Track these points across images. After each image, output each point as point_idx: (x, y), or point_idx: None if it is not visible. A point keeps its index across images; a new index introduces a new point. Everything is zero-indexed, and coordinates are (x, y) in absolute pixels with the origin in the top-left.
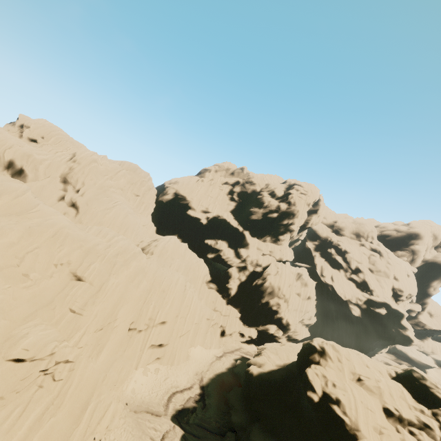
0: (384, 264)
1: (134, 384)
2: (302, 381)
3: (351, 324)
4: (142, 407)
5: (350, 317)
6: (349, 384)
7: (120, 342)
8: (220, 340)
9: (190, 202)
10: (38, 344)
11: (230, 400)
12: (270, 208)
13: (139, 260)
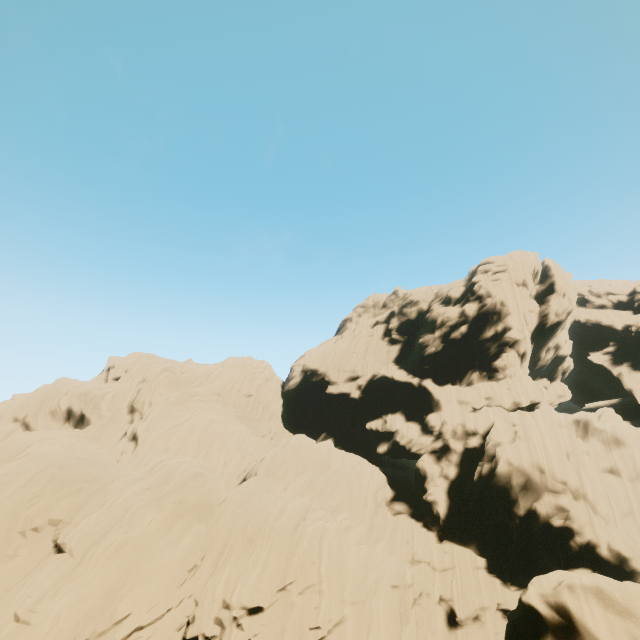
0: None
1: None
2: None
3: None
4: None
5: None
6: None
7: None
8: (452, 639)
9: (325, 373)
10: None
11: None
12: (449, 323)
13: (194, 490)
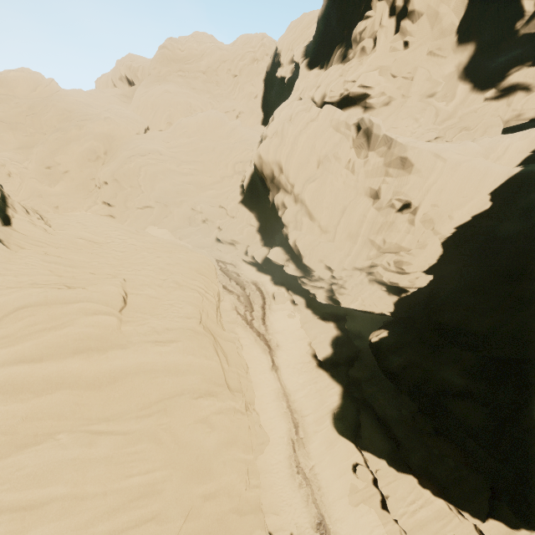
0: None
1: None
2: None
3: None
4: None
5: None
6: None
7: (77, 187)
8: (214, 245)
9: (280, 53)
10: None
11: None
12: None
13: (102, 126)
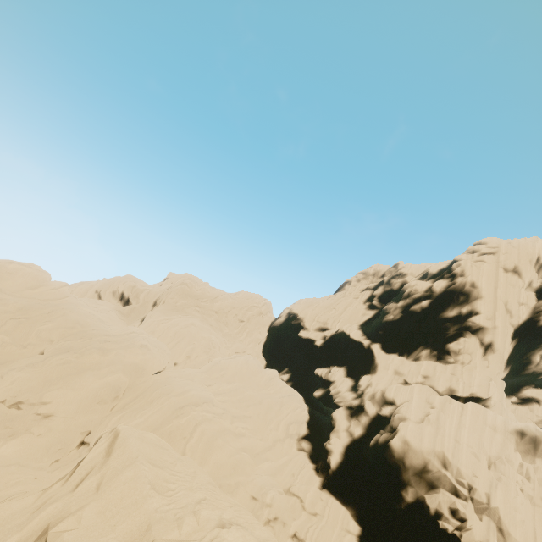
0: None
1: None
2: None
3: None
4: None
5: None
6: None
7: (49, 447)
8: None
9: (302, 319)
10: None
11: None
12: (414, 295)
13: (135, 354)
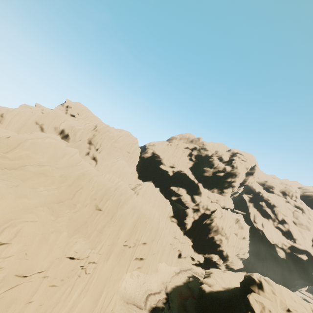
0: (306, 219)
1: (125, 283)
2: (245, 303)
3: (276, 263)
4: (131, 300)
5: (276, 257)
6: (281, 312)
7: (119, 253)
8: (178, 260)
9: (162, 159)
10: (82, 249)
11: (187, 307)
12: (218, 169)
13: (133, 199)
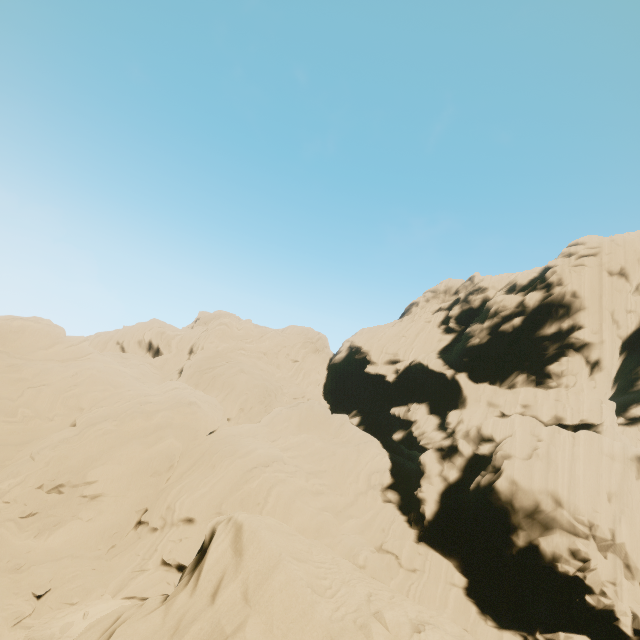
0: None
1: (84, 618)
2: None
3: None
4: None
5: None
6: None
7: (103, 532)
8: None
9: (368, 352)
10: None
11: None
12: (503, 313)
13: (184, 414)
